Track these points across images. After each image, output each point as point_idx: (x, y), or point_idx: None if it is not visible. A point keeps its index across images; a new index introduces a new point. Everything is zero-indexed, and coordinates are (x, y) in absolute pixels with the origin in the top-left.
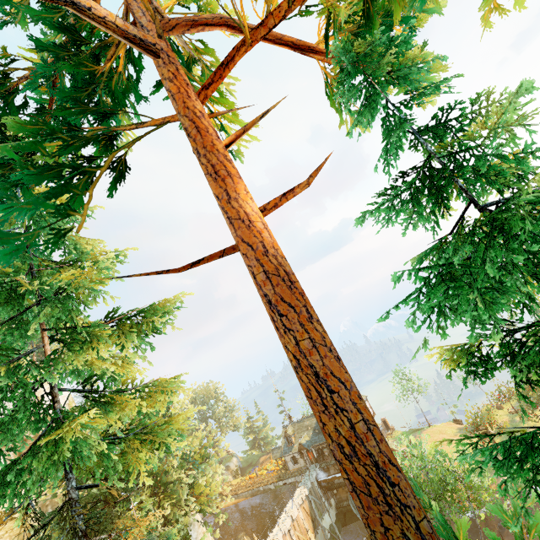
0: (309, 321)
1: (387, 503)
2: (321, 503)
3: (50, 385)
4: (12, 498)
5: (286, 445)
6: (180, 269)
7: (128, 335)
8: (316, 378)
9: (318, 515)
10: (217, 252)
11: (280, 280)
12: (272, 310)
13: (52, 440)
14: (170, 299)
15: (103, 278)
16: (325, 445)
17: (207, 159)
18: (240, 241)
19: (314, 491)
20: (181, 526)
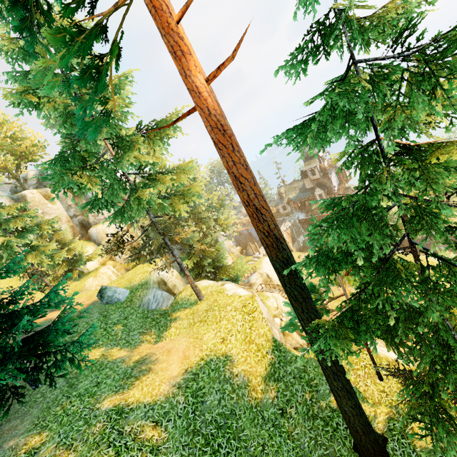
0: (233, 152)
1: (259, 219)
2: (299, 230)
3: (122, 171)
4: (128, 220)
5: (279, 199)
6: (169, 126)
7: (154, 141)
8: (235, 178)
9: (296, 236)
10: (185, 113)
11: (218, 131)
12: (216, 146)
13: (136, 198)
14: (173, 113)
15: (125, 102)
16: (307, 199)
17: (167, 40)
18: (196, 106)
19: (295, 224)
20: (213, 237)
